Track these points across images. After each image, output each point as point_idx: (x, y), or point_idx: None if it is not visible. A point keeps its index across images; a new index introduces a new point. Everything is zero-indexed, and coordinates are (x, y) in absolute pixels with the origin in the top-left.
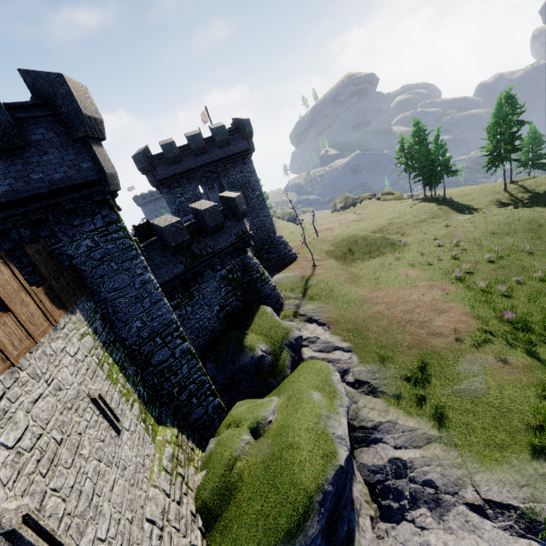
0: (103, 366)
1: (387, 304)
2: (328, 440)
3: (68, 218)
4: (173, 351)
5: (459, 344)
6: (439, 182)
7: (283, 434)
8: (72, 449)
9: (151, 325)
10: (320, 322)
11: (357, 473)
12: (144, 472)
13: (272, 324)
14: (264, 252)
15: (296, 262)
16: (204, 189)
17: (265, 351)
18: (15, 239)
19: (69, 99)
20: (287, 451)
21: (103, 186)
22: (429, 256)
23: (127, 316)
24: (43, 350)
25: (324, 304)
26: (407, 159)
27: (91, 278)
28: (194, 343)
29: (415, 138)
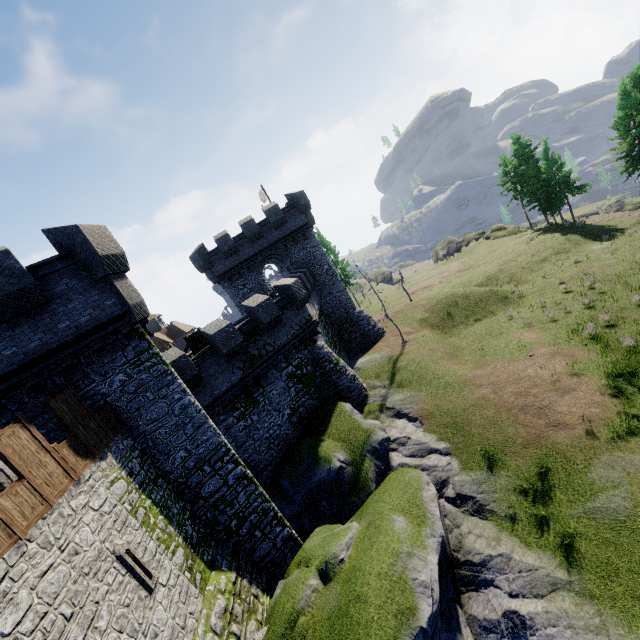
0: (137, 512)
1: (494, 386)
2: (405, 590)
3: (99, 357)
4: (225, 478)
5: (590, 438)
6: (561, 204)
7: (352, 580)
8: (84, 623)
9: (197, 453)
10: (410, 417)
11: (466, 629)
12: (184, 636)
13: (351, 426)
14: (344, 333)
15: (383, 339)
16: (278, 268)
17: (344, 461)
18: (51, 388)
19: (86, 245)
20: (353, 606)
21: (129, 318)
22: (553, 308)
23: (169, 446)
24: (60, 511)
25: (415, 392)
26: (514, 184)
27: (128, 413)
28: (265, 456)
29: (518, 158)
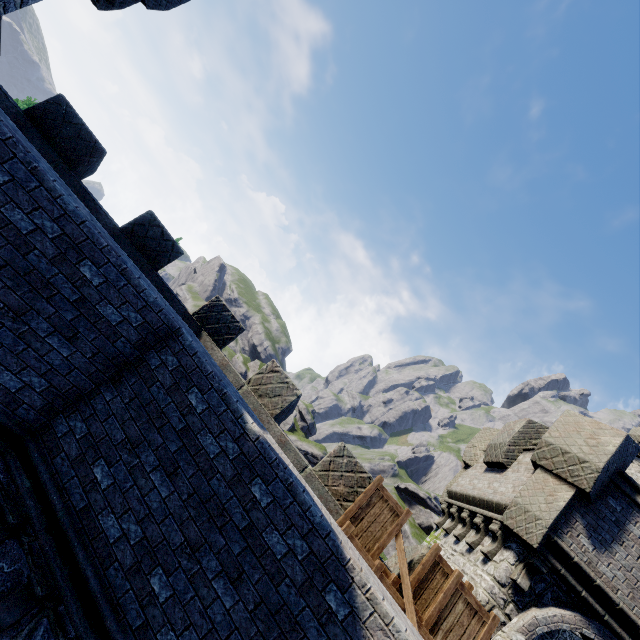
0: None
1: None
2: None
3: None
4: None
5: None
6: None
7: None
8: None
9: None
10: None
11: None
12: None
13: None
14: None
15: None
16: None
17: None
18: None
19: None
20: None
21: None
22: None
23: None
24: None
25: None
26: None
27: None
28: None
29: None
